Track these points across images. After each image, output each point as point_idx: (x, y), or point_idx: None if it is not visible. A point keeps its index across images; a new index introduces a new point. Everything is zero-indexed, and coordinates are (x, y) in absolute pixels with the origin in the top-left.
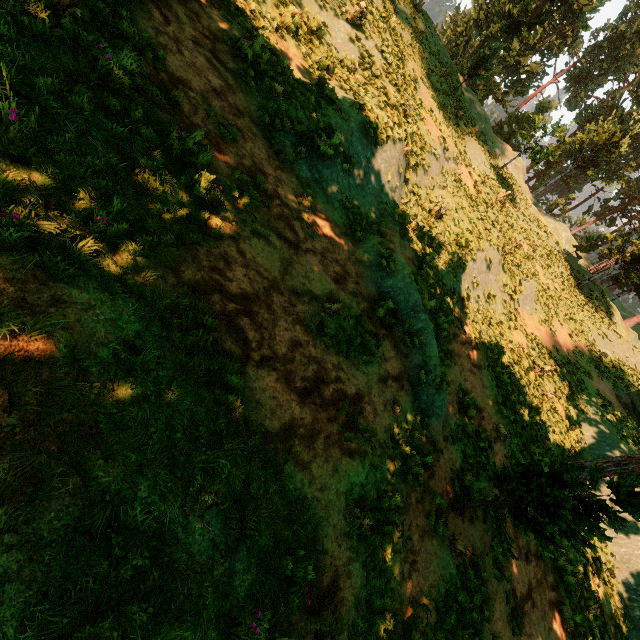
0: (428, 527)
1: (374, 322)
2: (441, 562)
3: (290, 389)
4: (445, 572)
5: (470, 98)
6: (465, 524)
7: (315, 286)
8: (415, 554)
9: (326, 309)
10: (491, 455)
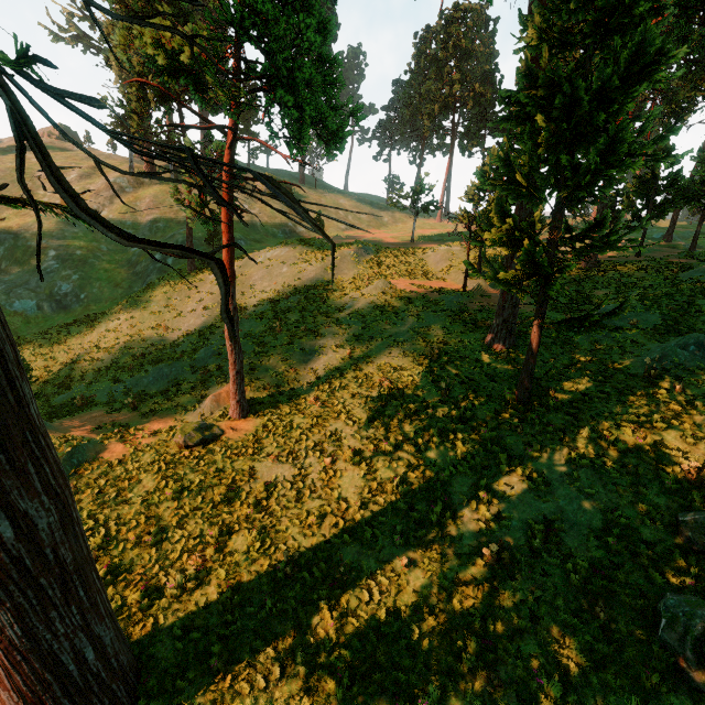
0: None
1: None
2: None
3: None
4: None
5: None
6: None
7: None
8: None
9: None
10: None
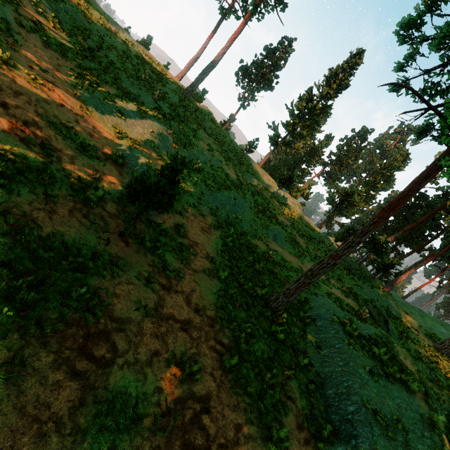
0: (83, 221)
1: (107, 158)
2: (81, 235)
3: (2, 107)
4: (81, 240)
5: (263, 172)
6: (127, 248)
7: (62, 117)
8: (55, 212)
9: (62, 123)
10: (191, 257)
